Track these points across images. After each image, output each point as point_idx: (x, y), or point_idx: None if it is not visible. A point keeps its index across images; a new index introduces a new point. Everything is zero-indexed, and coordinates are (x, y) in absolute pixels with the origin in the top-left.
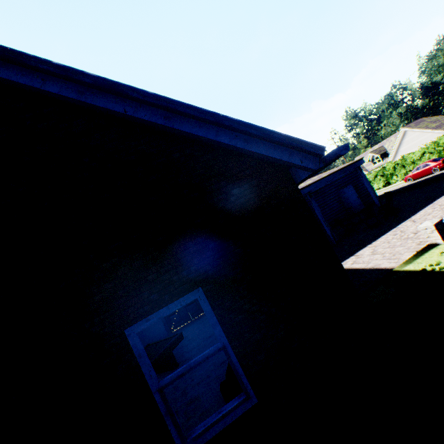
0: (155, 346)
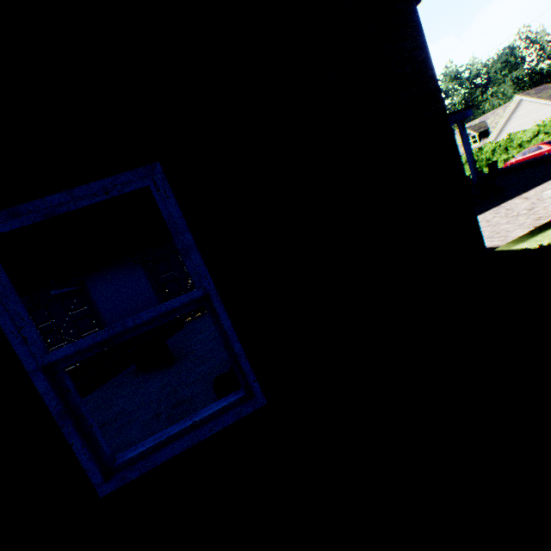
0: (144, 335)
